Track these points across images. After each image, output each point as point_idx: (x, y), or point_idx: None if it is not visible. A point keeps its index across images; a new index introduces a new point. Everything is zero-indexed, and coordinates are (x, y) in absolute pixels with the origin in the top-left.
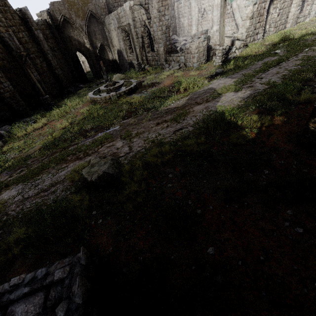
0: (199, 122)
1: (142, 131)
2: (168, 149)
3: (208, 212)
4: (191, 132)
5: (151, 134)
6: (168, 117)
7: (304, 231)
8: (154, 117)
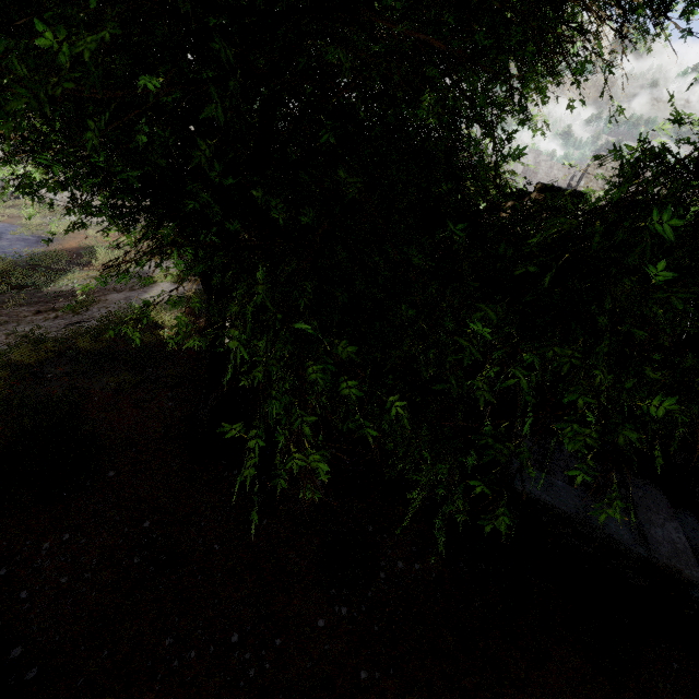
0: (110, 316)
1: (5, 320)
2: (50, 346)
3: (92, 403)
4: (93, 327)
5: (23, 326)
6: (61, 304)
7: (174, 404)
8: (32, 302)
